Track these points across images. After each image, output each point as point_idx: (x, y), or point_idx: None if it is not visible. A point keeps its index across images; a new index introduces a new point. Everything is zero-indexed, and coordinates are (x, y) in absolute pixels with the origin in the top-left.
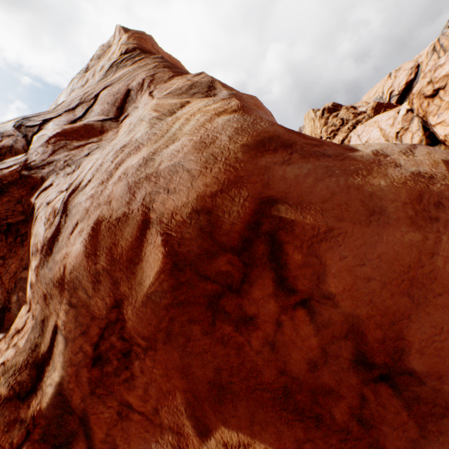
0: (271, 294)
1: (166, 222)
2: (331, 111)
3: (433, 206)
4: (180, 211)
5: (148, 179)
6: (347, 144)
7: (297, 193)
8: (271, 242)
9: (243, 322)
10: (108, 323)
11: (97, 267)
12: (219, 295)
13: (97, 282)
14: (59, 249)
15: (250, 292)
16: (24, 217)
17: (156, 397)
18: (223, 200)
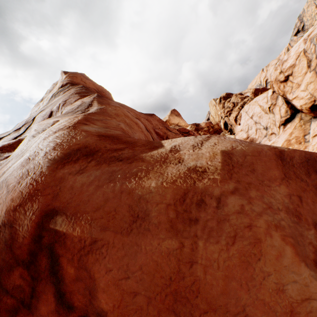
0: (54, 310)
1: None
2: (225, 98)
3: (195, 205)
4: None
5: None
6: (239, 118)
7: (77, 202)
8: (50, 255)
9: None
10: None
11: None
12: (17, 310)
13: None
14: None
15: (38, 307)
16: None
17: None
18: (20, 214)
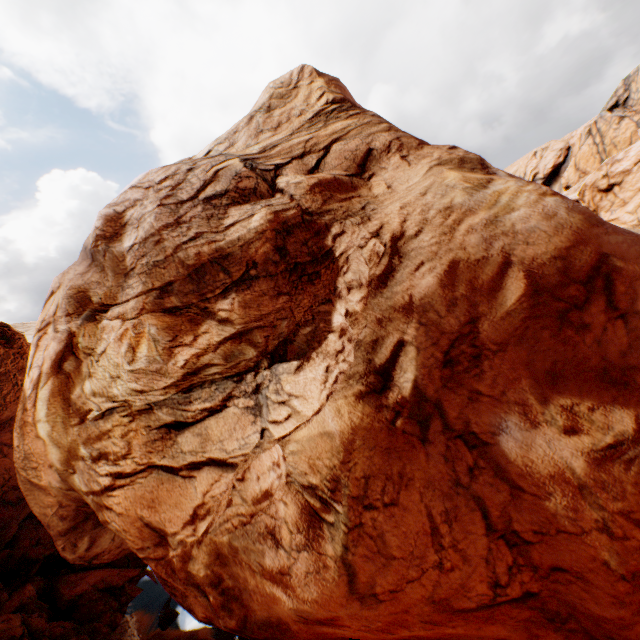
0: (602, 310)
1: (527, 263)
2: None
3: None
4: (540, 257)
5: (504, 234)
6: None
7: (619, 252)
8: (605, 279)
9: (580, 328)
10: (458, 336)
11: (455, 294)
12: (567, 311)
13: (453, 305)
14: (397, 283)
15: (588, 309)
16: (310, 258)
17: (502, 384)
18: (574, 252)
